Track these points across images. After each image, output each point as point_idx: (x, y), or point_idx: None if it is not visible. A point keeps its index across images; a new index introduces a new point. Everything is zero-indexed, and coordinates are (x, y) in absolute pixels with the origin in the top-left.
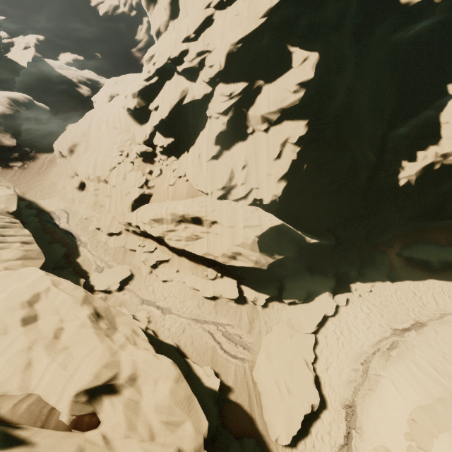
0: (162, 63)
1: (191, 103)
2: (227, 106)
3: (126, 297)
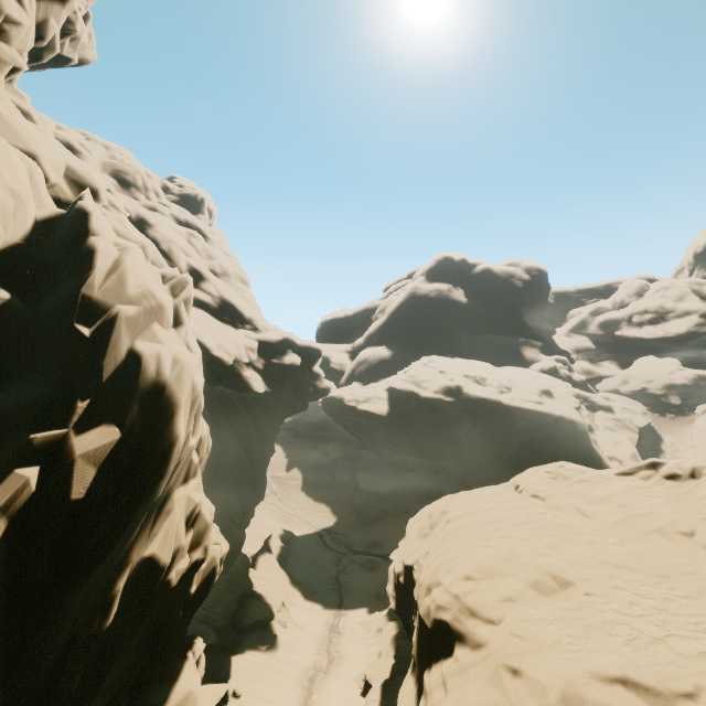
0: None
1: None
2: None
3: None
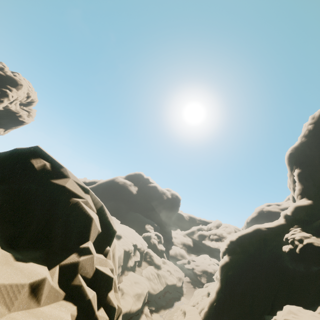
0: None
1: None
2: (218, 273)
3: None
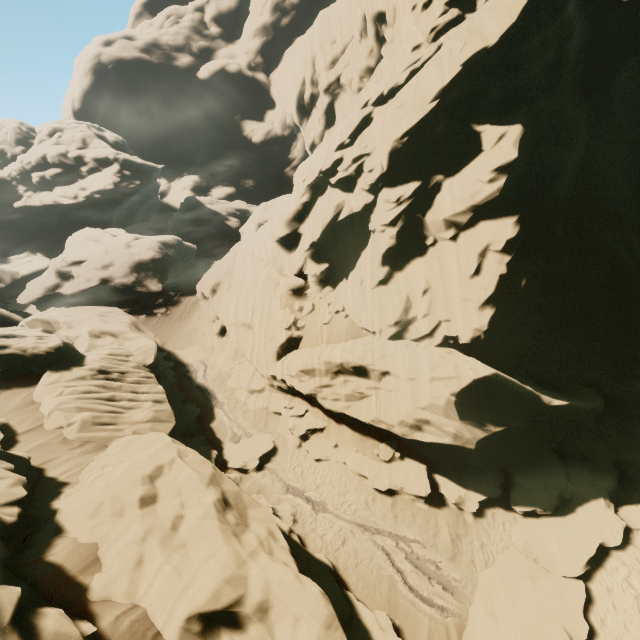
0: (313, 178)
1: (349, 218)
2: (395, 215)
3: (266, 480)
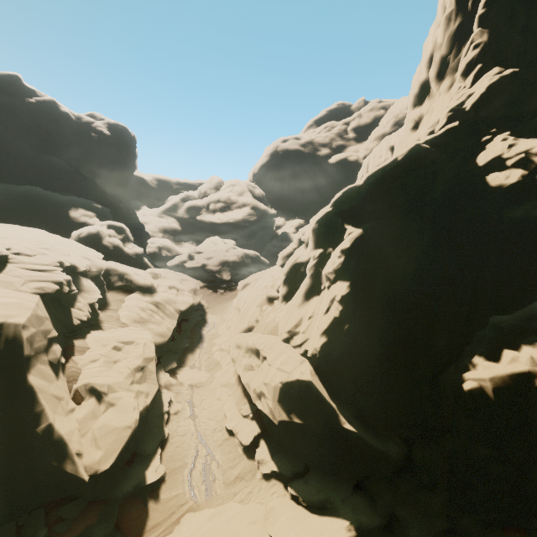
0: (299, 235)
1: (302, 262)
2: (310, 266)
3: (185, 392)
